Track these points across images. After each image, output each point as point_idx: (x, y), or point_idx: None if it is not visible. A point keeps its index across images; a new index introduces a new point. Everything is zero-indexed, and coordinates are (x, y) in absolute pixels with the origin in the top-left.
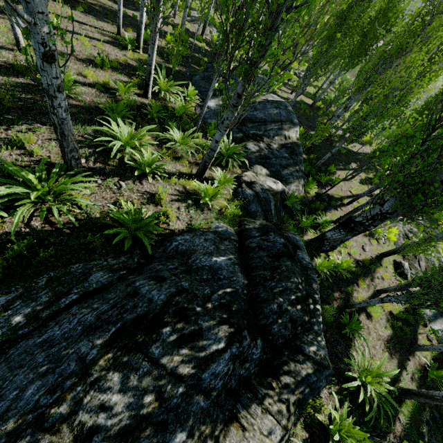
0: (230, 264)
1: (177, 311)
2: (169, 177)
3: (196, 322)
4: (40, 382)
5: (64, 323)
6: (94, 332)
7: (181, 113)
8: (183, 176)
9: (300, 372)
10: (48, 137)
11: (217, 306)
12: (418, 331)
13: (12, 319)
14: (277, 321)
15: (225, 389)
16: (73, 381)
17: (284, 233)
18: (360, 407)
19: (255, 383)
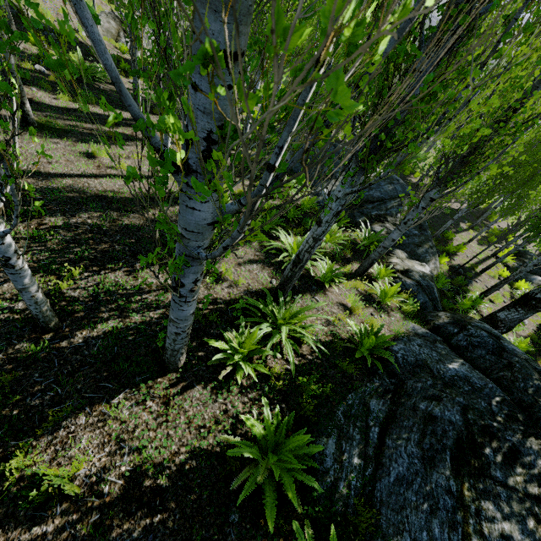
0: (470, 370)
1: (481, 429)
2: (339, 281)
3: (505, 439)
4: (436, 520)
5: (396, 458)
6: (434, 463)
7: (308, 208)
8: (348, 278)
9: None
10: (235, 262)
11: (506, 419)
12: None
13: (352, 461)
14: None
15: None
16: (460, 514)
17: (470, 323)
18: None
19: None
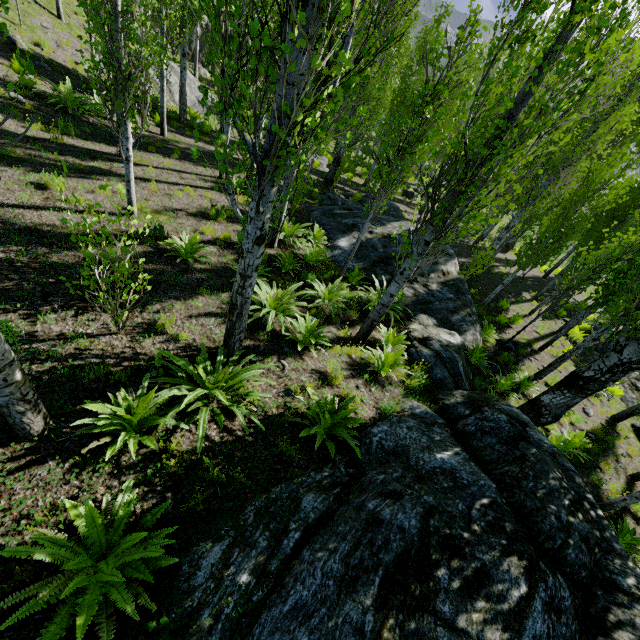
0: (463, 461)
1: (442, 541)
2: (329, 345)
3: (473, 556)
4: None
5: (305, 578)
6: (354, 587)
7: (314, 260)
8: (343, 342)
9: (635, 623)
10: (186, 314)
11: (486, 528)
12: None
13: (238, 579)
14: (568, 542)
15: None
16: None
17: (495, 405)
18: None
19: None
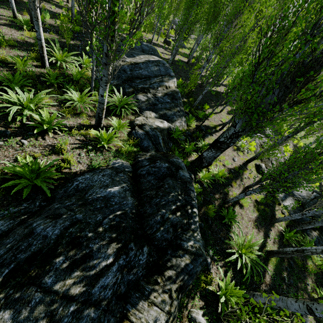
0: (122, 191)
1: (70, 240)
2: (71, 130)
3: (87, 247)
4: None
5: None
6: None
7: (79, 78)
8: (83, 128)
9: (180, 264)
10: None
11: (107, 229)
12: (275, 209)
13: None
14: (160, 229)
15: (115, 296)
16: None
17: (170, 159)
18: (240, 272)
19: (143, 283)
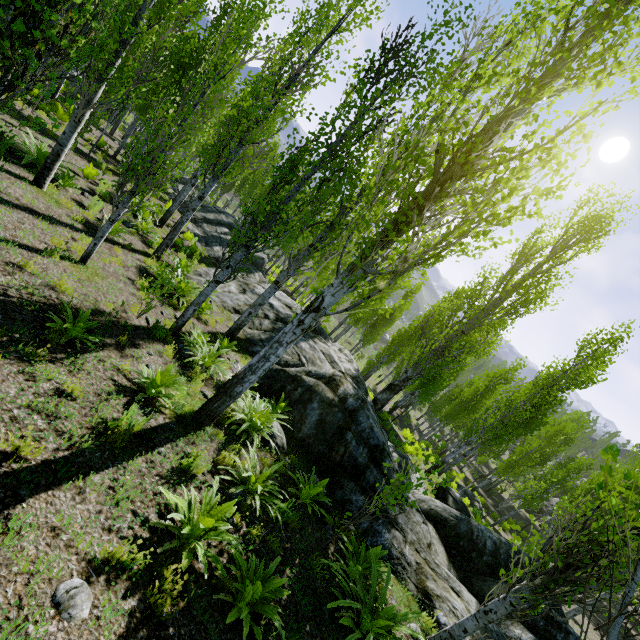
0: None
1: None
2: None
3: None
4: None
5: None
6: None
7: None
8: None
9: None
10: None
11: None
12: None
13: None
14: None
15: None
16: None
17: None
18: None
19: None
